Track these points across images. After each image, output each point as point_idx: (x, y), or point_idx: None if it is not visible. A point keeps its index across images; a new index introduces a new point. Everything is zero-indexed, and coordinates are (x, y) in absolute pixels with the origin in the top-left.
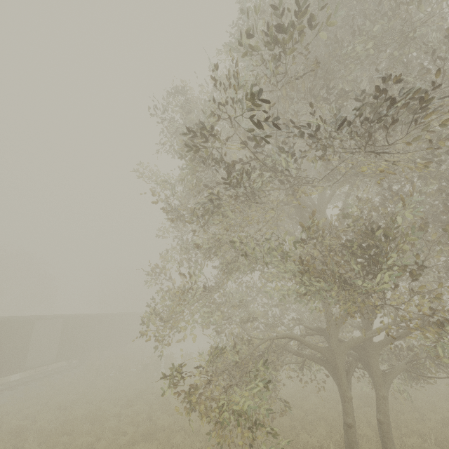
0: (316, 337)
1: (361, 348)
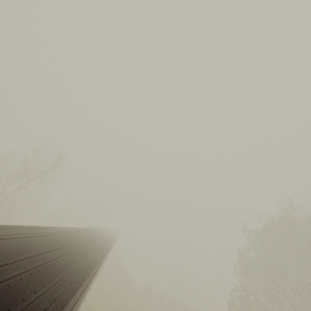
0: None
1: None
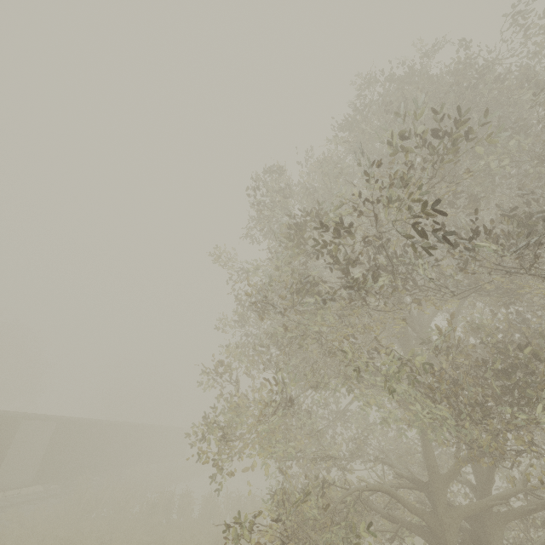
0: (406, 493)
1: (477, 519)
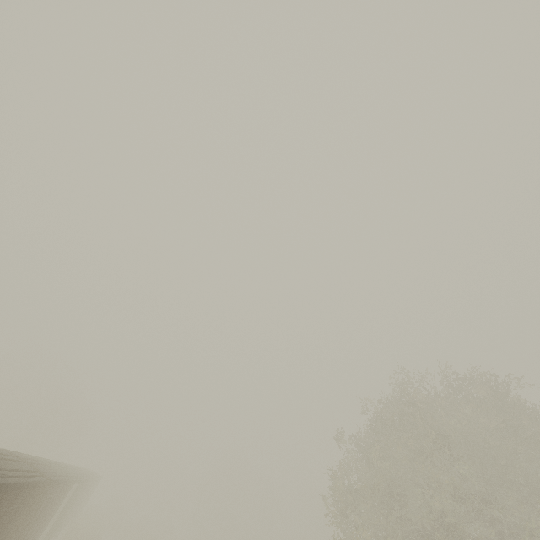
0: None
1: None
